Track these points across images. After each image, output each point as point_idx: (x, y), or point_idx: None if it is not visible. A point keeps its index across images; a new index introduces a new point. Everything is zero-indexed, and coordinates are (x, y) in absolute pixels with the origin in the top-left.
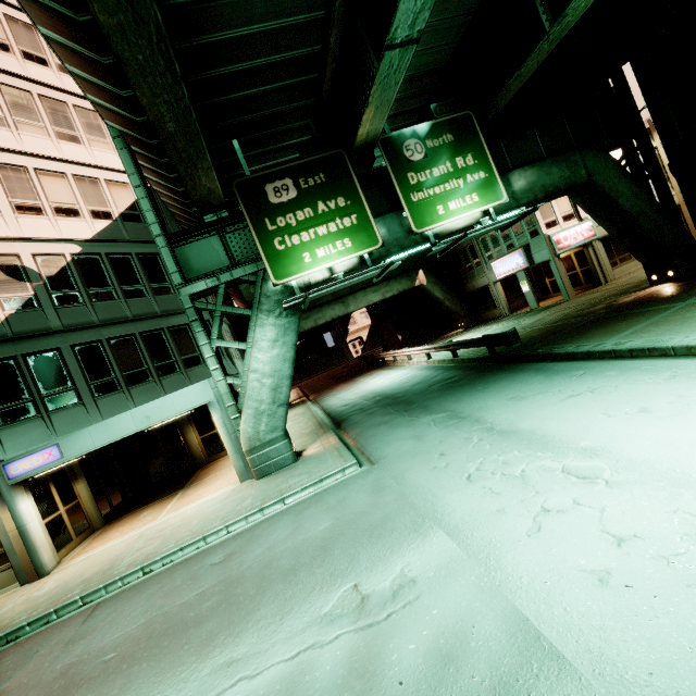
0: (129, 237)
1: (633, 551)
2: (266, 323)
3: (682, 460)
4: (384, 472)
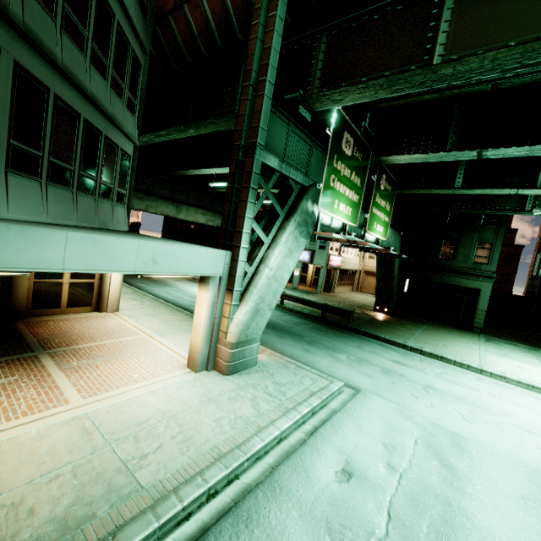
0: None
1: None
2: (294, 233)
3: None
4: (386, 400)
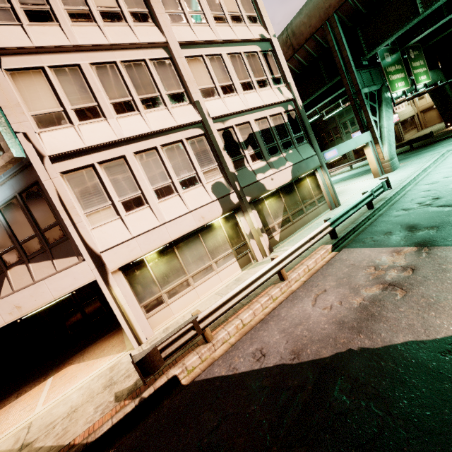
0: None
1: None
2: (386, 110)
3: None
4: None
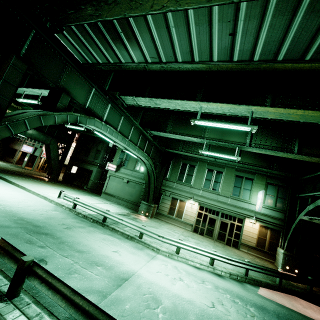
0: None
1: None
2: None
3: None
4: None
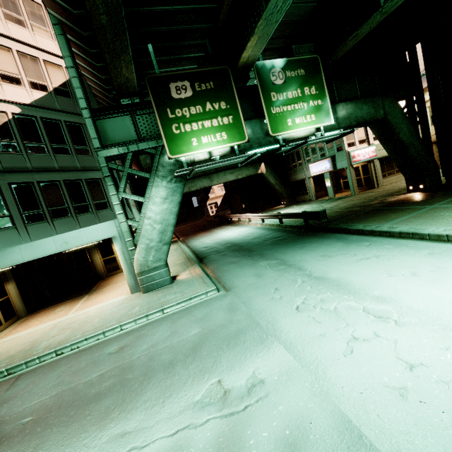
0: (60, 108)
1: (422, 375)
2: (160, 185)
3: (446, 312)
4: (236, 297)
